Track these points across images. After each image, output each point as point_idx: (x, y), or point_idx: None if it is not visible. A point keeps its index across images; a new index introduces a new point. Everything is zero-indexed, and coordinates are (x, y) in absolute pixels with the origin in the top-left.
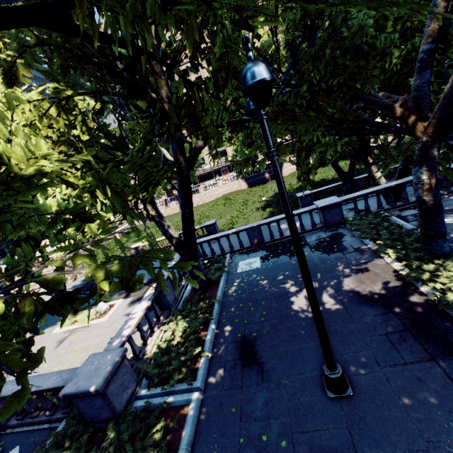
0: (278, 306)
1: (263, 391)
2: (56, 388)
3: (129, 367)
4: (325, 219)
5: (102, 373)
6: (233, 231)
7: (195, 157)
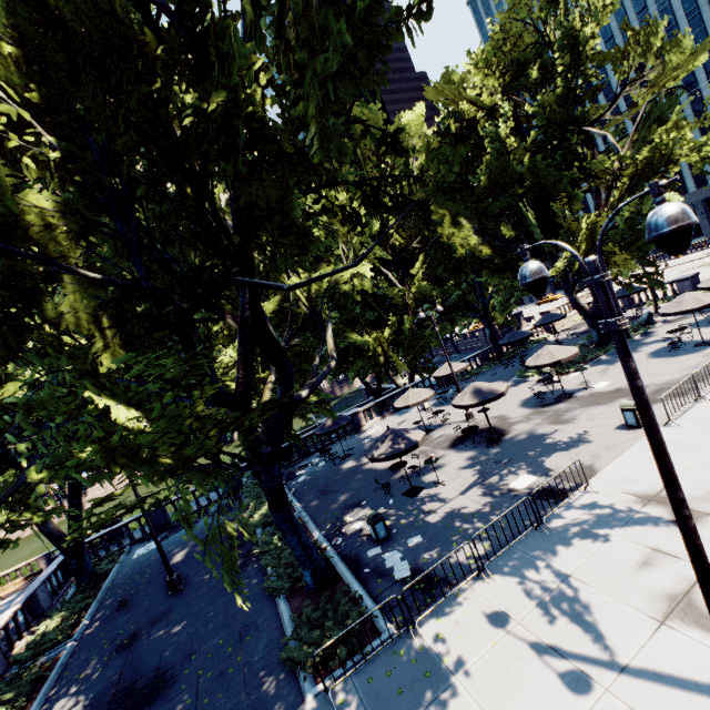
0: (160, 567)
1: (129, 615)
2: None
3: (1, 651)
4: None
5: None
6: (134, 517)
7: None
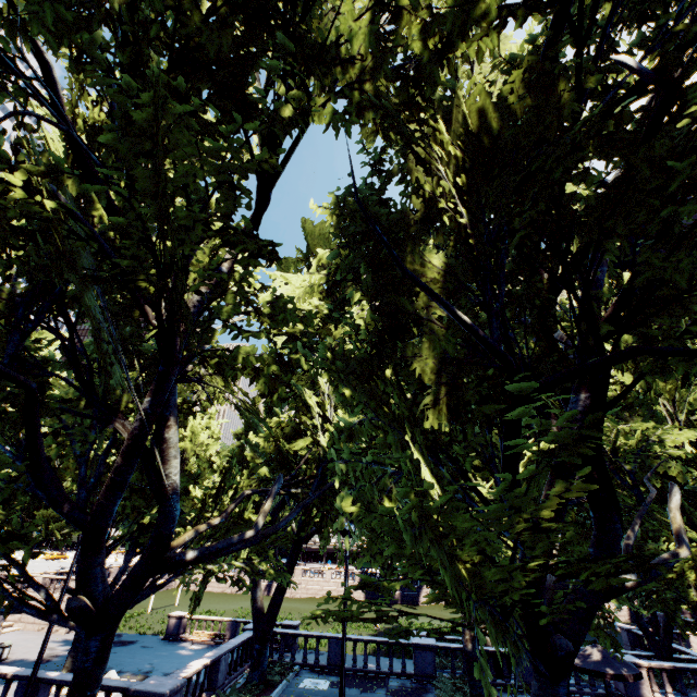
0: None
1: None
2: (120, 688)
3: None
4: (416, 663)
5: (167, 686)
6: (316, 633)
7: (312, 534)
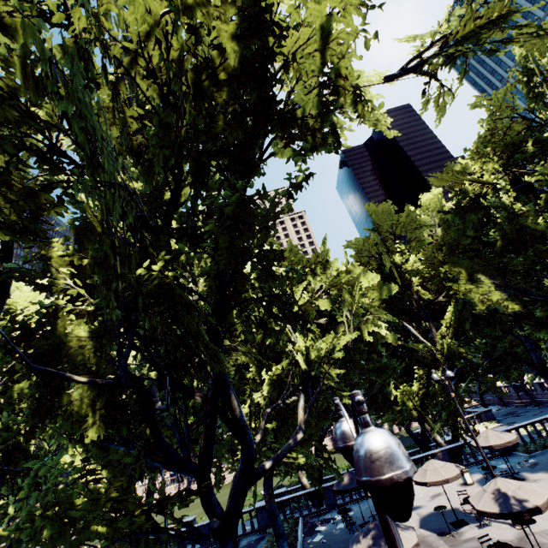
0: None
1: None
2: None
3: None
4: (259, 521)
5: None
6: None
7: None
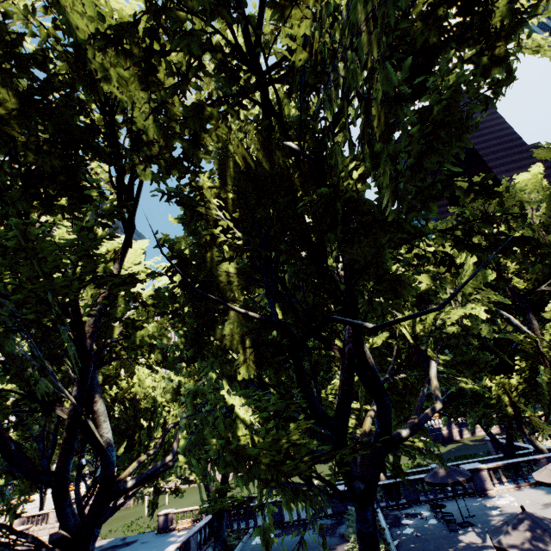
0: None
1: None
2: None
3: None
4: (333, 506)
5: None
6: None
7: None
